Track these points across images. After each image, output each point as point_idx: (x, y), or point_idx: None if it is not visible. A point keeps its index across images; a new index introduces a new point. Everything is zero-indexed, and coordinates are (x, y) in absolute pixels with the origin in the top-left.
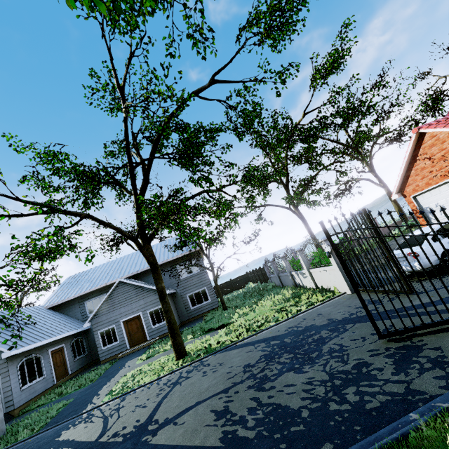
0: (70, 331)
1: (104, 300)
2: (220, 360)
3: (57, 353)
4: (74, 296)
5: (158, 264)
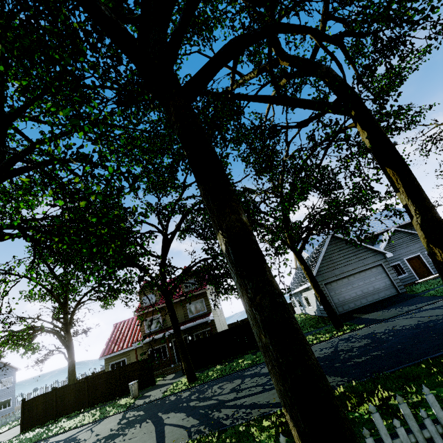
0: None
1: (386, 243)
2: None
3: None
4: None
5: None
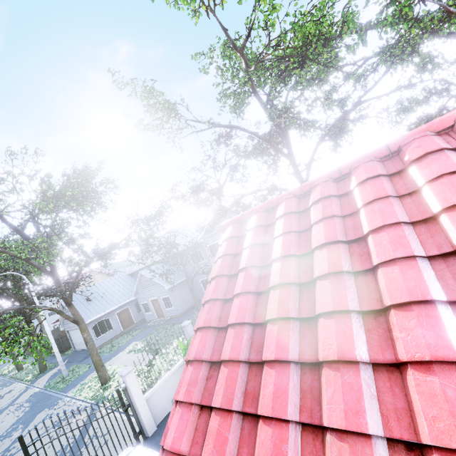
0: (130, 298)
1: (136, 285)
2: (71, 425)
3: (123, 313)
4: (135, 269)
5: (80, 320)
